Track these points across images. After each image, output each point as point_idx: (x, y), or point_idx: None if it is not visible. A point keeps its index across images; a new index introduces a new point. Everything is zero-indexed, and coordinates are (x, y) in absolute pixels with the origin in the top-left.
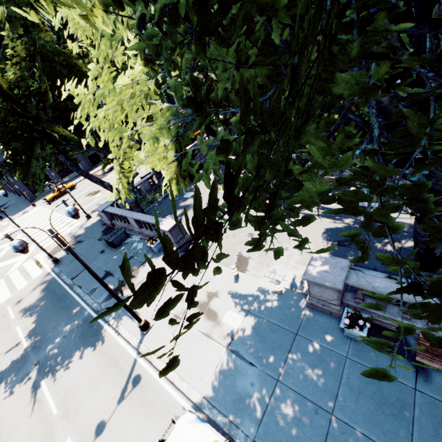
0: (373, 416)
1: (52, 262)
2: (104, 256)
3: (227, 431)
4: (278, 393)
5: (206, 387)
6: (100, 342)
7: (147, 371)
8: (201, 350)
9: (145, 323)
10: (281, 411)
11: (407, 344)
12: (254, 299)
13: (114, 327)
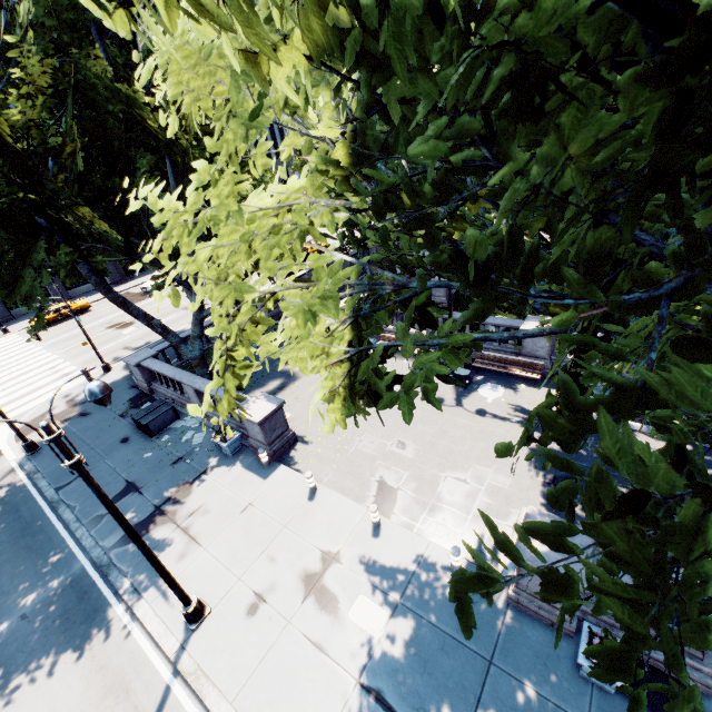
0: None
1: (24, 448)
2: (128, 450)
3: None
4: None
5: None
6: (98, 637)
7: None
8: (305, 680)
9: (197, 608)
10: None
11: None
12: (409, 576)
13: (132, 607)
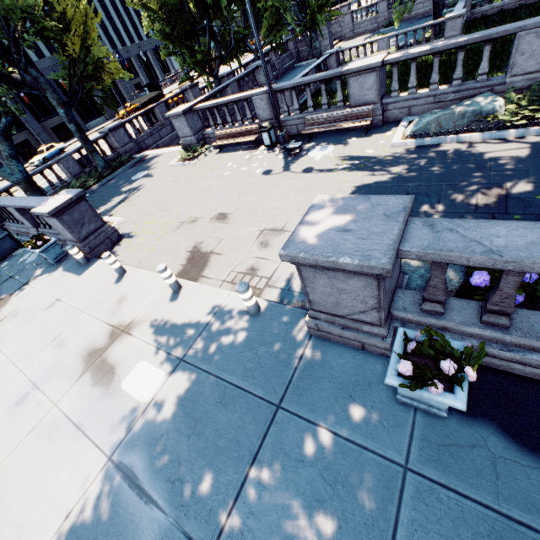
0: None
1: None
2: None
3: None
4: None
5: None
6: None
7: None
8: (49, 467)
9: None
10: None
11: None
12: (199, 331)
13: None
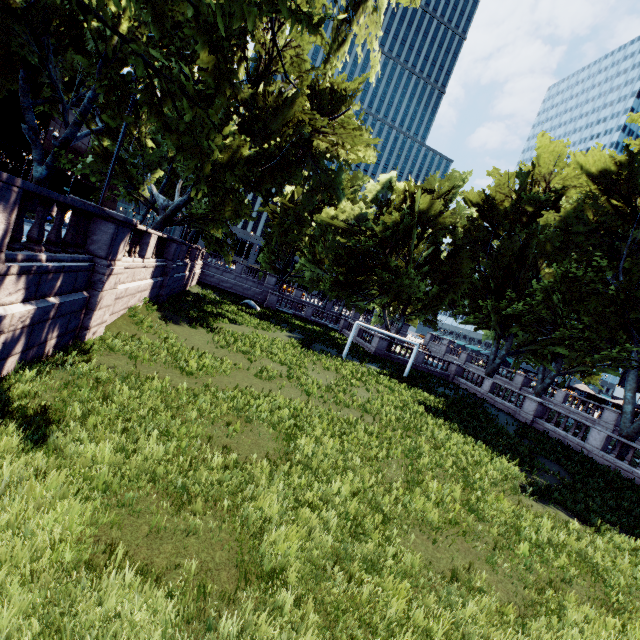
0: None
1: None
2: None
3: None
4: None
5: None
6: None
7: None
8: None
9: None
10: None
11: None
12: None
13: None
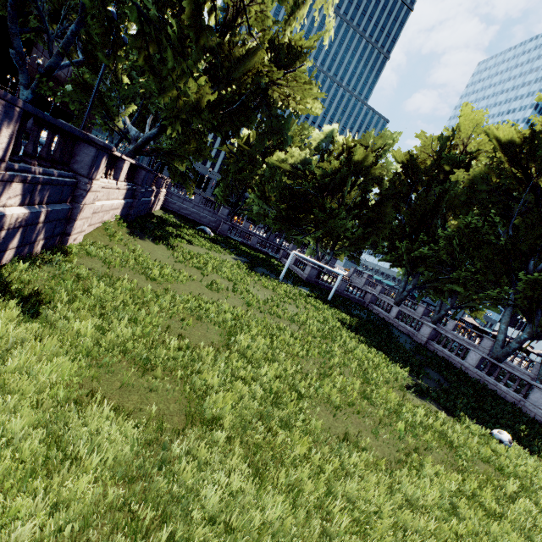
0: None
1: None
2: None
3: None
4: None
5: None
6: None
7: None
8: None
9: None
10: None
11: None
12: None
13: None
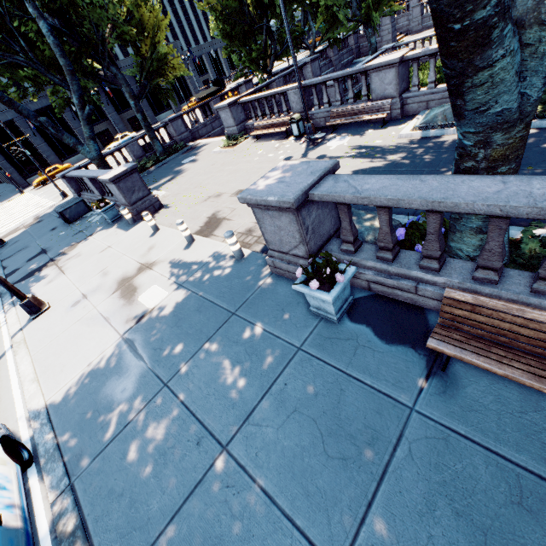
0: (301, 457)
1: None
2: (52, 233)
3: (42, 464)
4: (155, 405)
5: (58, 392)
6: None
7: (7, 368)
8: (85, 339)
9: (31, 302)
10: (142, 436)
11: (425, 326)
12: (198, 268)
13: (5, 312)
